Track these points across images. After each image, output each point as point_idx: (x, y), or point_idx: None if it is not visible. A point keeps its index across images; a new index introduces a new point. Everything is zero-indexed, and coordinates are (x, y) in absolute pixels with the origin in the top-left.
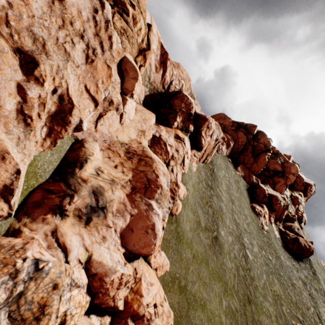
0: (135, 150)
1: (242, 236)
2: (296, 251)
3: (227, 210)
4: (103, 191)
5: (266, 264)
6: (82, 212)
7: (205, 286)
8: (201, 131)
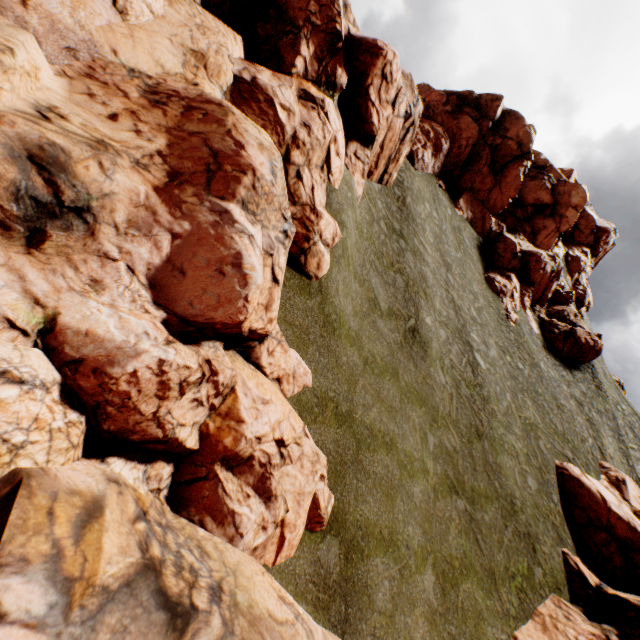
0: (176, 90)
1: (467, 330)
2: (569, 354)
3: (436, 282)
4: (67, 159)
5: (513, 377)
6: (6, 211)
7: (392, 414)
8: (369, 89)
